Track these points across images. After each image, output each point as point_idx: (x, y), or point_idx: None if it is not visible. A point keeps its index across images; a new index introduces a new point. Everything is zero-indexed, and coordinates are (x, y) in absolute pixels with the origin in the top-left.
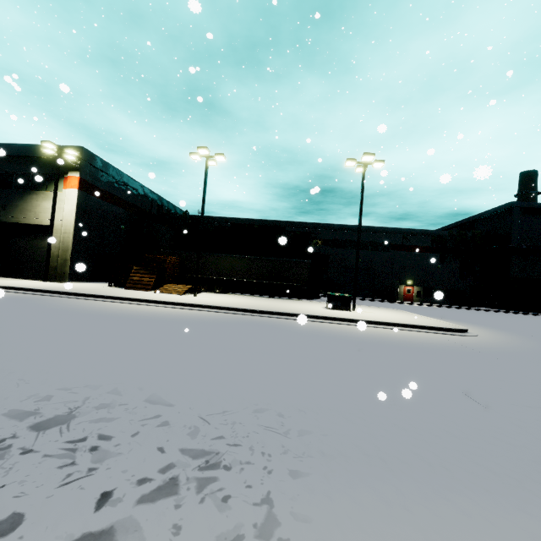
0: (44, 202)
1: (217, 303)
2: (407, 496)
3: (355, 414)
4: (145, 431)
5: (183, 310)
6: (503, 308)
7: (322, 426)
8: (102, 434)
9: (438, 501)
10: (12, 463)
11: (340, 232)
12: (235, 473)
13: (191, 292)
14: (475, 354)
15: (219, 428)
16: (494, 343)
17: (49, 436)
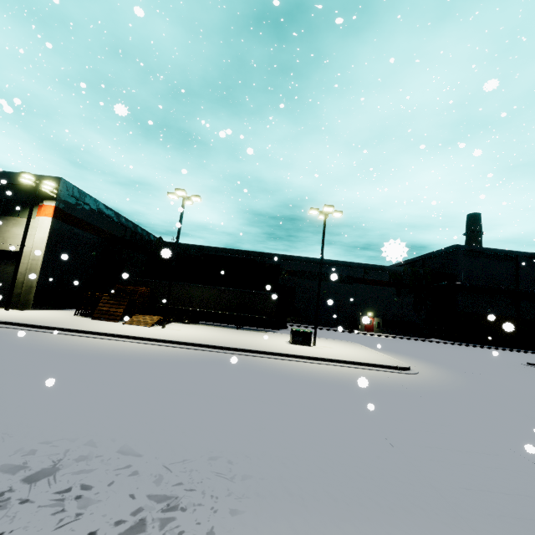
0: (14, 228)
1: (185, 337)
2: (311, 526)
3: (290, 459)
4: (119, 480)
5: (151, 346)
6: (452, 339)
7: (262, 471)
8: (84, 484)
9: (332, 528)
10: (14, 512)
11: (307, 264)
12: (189, 513)
13: (160, 324)
14: (408, 394)
15: (179, 476)
16: (429, 381)
17: (40, 488)
